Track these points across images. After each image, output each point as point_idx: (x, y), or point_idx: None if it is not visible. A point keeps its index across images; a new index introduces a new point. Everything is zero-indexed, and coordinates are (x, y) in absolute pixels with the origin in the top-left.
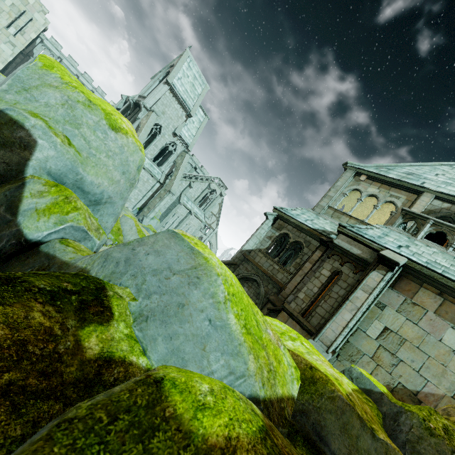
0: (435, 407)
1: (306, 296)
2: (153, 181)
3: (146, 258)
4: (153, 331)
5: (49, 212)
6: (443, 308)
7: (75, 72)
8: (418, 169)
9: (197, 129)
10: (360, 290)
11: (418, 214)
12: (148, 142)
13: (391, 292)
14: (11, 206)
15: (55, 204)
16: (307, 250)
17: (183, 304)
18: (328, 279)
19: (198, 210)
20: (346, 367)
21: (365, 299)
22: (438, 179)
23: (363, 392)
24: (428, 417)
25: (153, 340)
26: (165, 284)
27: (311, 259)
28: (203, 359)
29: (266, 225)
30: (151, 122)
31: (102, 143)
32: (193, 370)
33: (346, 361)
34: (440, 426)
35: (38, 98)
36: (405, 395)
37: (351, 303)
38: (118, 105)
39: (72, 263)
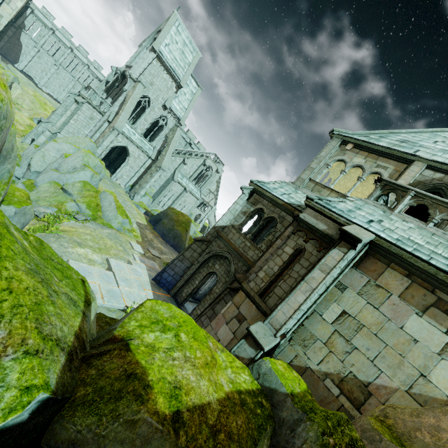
0: (386, 400)
1: (266, 275)
2: (145, 157)
3: None
4: None
5: None
6: (409, 291)
7: (69, 44)
8: (415, 136)
9: (190, 101)
10: (317, 269)
11: (399, 184)
12: (138, 116)
13: (354, 272)
14: None
15: None
16: (280, 226)
17: None
18: (290, 257)
19: (194, 188)
20: (297, 352)
21: (322, 280)
22: (435, 147)
23: (267, 391)
24: (332, 429)
25: None
26: None
27: (282, 236)
28: None
29: (241, 199)
30: (138, 94)
31: None
32: None
33: (298, 346)
34: (344, 442)
35: None
36: (355, 386)
37: (306, 283)
38: (108, 78)
39: None
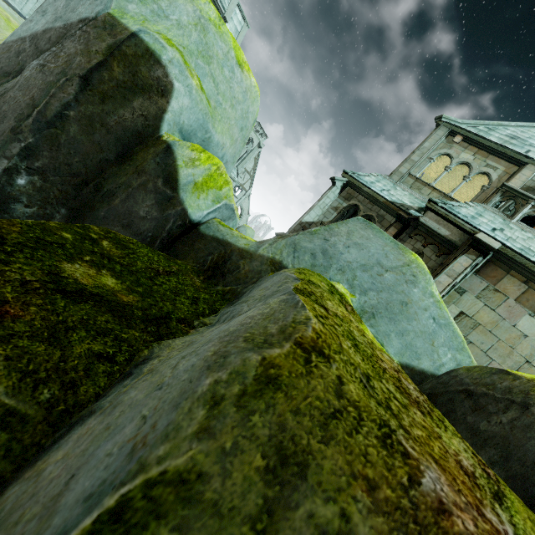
0: None
1: None
2: None
3: (347, 251)
4: (385, 328)
5: (206, 187)
6: (525, 296)
7: None
8: (524, 132)
9: None
10: (444, 275)
11: (521, 192)
12: None
13: (474, 278)
14: (168, 178)
15: (210, 176)
16: (379, 226)
17: (405, 302)
18: None
19: None
20: None
21: (448, 284)
22: None
23: None
24: None
25: (387, 335)
26: (379, 281)
27: None
28: (433, 353)
29: (332, 193)
30: None
31: (228, 86)
32: (427, 362)
33: None
34: None
35: (166, 12)
36: None
37: None
38: None
39: (252, 251)
